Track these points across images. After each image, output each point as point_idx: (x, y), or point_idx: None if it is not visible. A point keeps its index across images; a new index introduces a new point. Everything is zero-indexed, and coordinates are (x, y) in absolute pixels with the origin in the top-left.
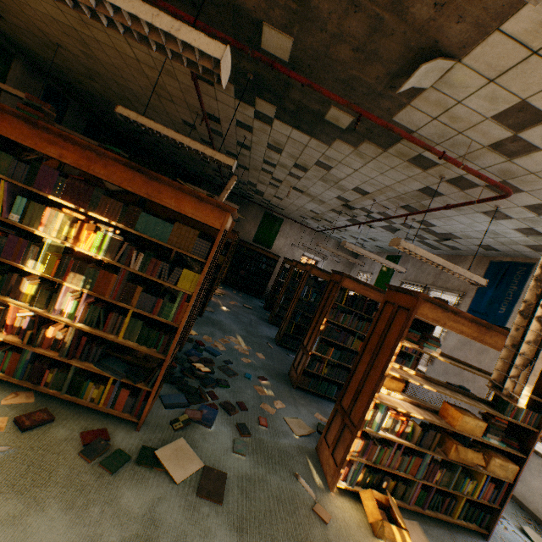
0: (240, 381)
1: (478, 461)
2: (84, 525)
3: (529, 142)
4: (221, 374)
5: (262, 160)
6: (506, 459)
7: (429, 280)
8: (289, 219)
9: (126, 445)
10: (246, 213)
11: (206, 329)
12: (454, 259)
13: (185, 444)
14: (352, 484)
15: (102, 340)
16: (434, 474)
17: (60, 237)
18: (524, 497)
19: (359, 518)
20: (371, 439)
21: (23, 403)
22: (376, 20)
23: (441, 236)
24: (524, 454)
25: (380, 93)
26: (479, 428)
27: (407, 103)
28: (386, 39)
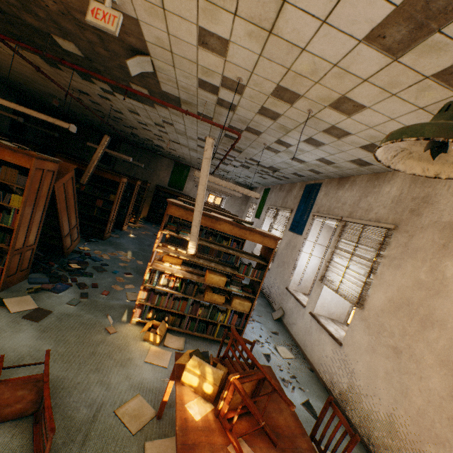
0: (106, 274)
1: (220, 300)
2: None
3: (228, 101)
4: (92, 270)
5: (137, 121)
6: (245, 300)
7: (280, 204)
8: (195, 166)
9: None
10: (160, 164)
11: (101, 247)
12: (292, 186)
13: (30, 298)
14: (144, 319)
15: None
16: (197, 311)
17: None
18: (295, 333)
19: (140, 334)
20: (153, 291)
21: None
22: (97, 35)
23: (272, 169)
24: (255, 296)
25: (142, 75)
26: (222, 281)
27: (159, 80)
28: (112, 44)
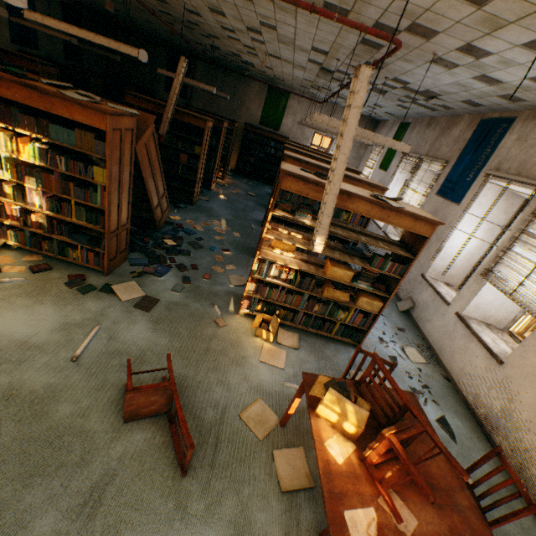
0: (204, 252)
1: (343, 298)
2: (63, 312)
3: None
4: (188, 247)
5: (220, 27)
6: (375, 299)
7: (425, 150)
8: (296, 92)
9: (96, 283)
10: (249, 91)
11: (192, 215)
12: (452, 121)
13: (136, 284)
14: (252, 311)
15: (74, 223)
16: (313, 307)
17: (9, 151)
18: (428, 333)
19: (250, 328)
20: (262, 283)
21: (35, 260)
22: None
23: (426, 95)
24: (389, 295)
25: None
26: (348, 276)
27: None
28: None
